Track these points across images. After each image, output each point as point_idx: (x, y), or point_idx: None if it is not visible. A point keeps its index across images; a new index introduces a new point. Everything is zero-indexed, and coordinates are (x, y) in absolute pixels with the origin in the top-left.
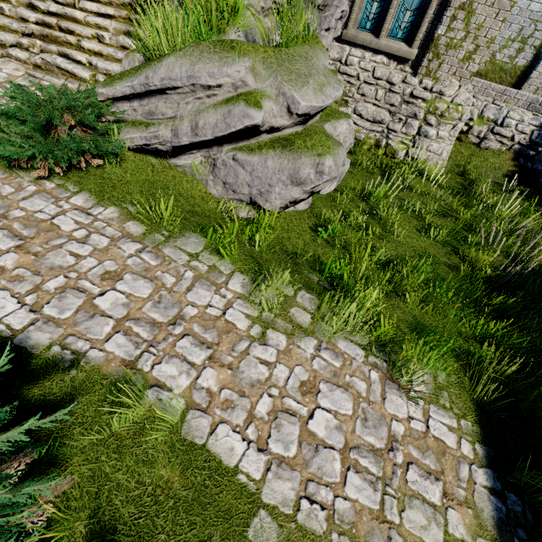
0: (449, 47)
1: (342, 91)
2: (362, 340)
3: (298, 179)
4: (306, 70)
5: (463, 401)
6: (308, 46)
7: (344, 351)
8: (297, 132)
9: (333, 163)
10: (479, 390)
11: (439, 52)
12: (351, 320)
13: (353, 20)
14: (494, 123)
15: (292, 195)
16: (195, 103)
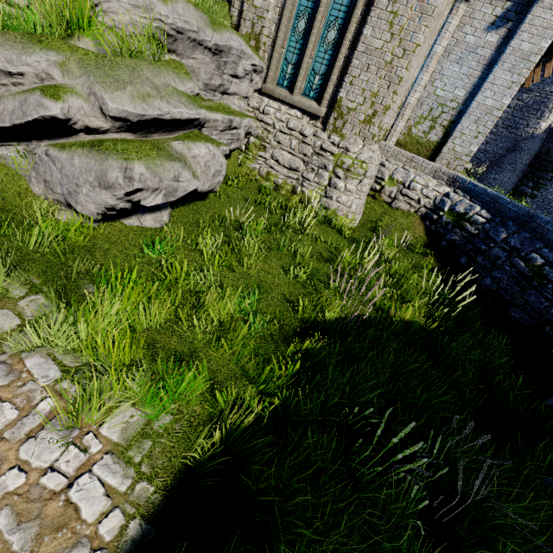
0: (350, 109)
1: (193, 112)
2: (75, 360)
3: (106, 182)
4: (128, 78)
5: (170, 457)
6: (148, 62)
7: (29, 369)
8: (125, 139)
9: (147, 171)
10: (198, 444)
11: (343, 112)
12: (61, 332)
13: (271, 77)
14: (402, 185)
15: (104, 199)
16: (0, 89)
